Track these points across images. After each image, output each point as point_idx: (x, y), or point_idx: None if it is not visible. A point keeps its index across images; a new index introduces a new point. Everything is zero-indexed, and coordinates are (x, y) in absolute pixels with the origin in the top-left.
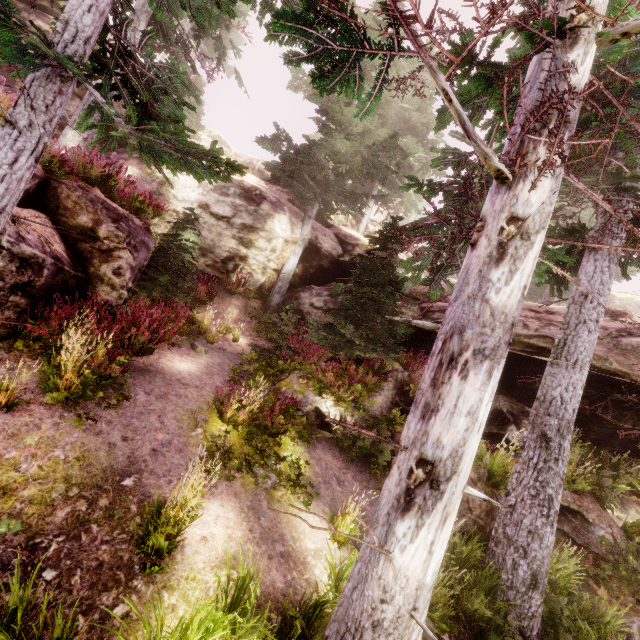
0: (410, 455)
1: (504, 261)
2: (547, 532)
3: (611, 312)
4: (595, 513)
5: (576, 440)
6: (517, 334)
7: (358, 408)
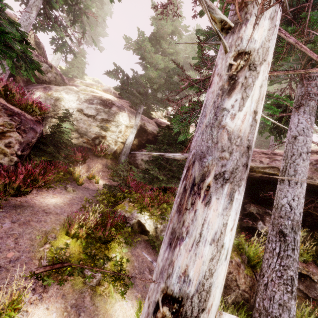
0: (158, 287)
1: (235, 90)
2: (293, 304)
3: None
4: (317, 275)
5: None
6: (257, 167)
7: (164, 219)
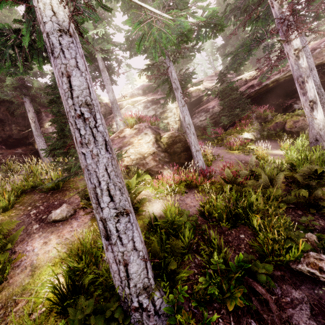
0: (306, 103)
1: (300, 58)
2: None
3: None
4: None
5: None
6: (281, 76)
7: (255, 129)
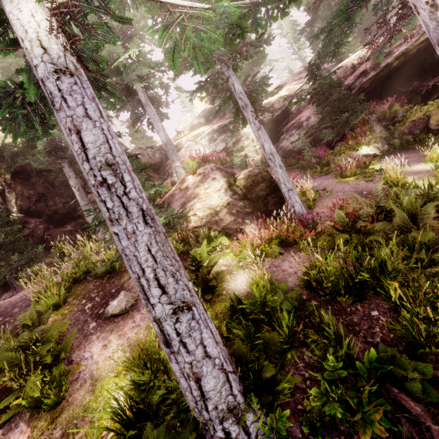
0: None
1: (438, 7)
2: None
3: None
4: None
5: None
6: (410, 45)
7: (378, 138)
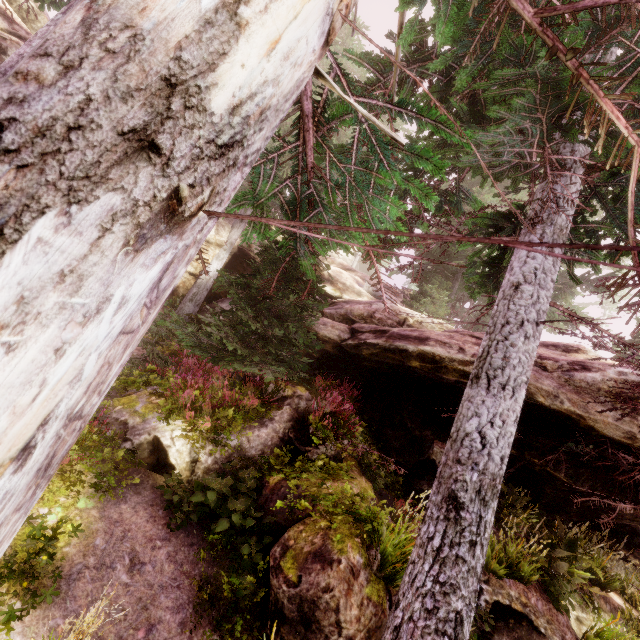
0: None
1: None
2: None
3: (563, 346)
4: (546, 617)
5: (526, 504)
6: (451, 359)
7: (217, 442)
